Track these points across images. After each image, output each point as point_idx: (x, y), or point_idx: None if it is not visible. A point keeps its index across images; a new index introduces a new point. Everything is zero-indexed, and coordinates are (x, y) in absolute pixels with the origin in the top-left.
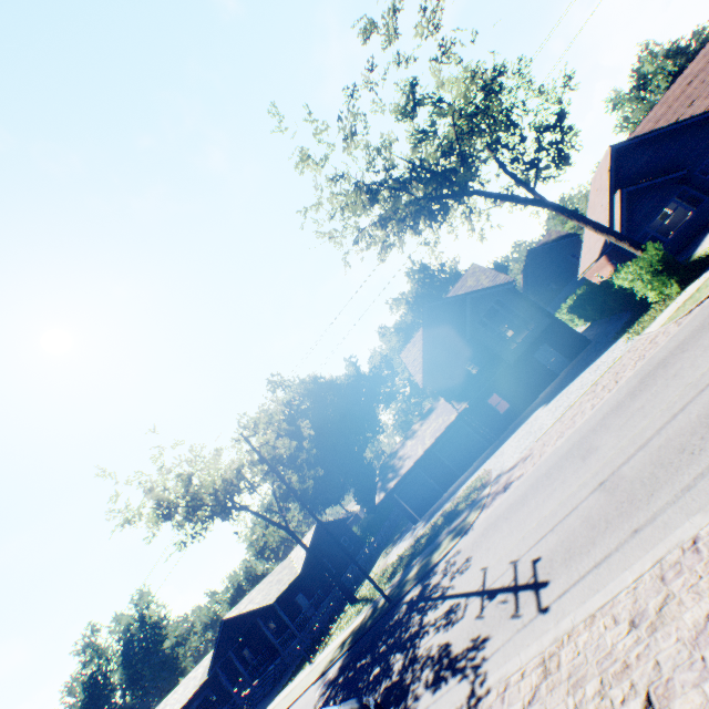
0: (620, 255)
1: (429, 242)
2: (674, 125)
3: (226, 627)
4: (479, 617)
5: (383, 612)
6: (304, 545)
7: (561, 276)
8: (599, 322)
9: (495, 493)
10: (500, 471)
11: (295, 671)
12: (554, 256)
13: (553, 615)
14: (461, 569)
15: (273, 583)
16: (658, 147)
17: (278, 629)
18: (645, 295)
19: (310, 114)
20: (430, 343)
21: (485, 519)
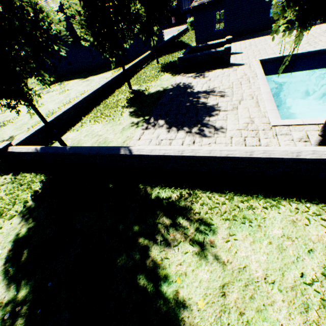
0: None
1: None
2: None
3: None
4: None
5: None
6: None
7: None
8: None
9: None
10: None
11: None
12: None
13: None
14: None
15: None
16: None
17: None
18: None
19: None
20: None
21: None
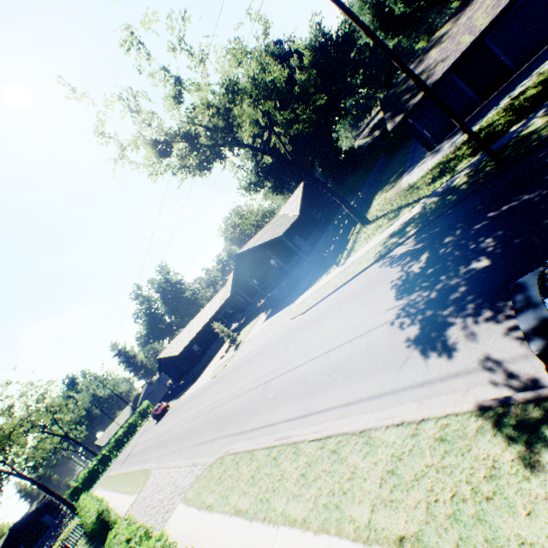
0: None
1: None
2: None
3: (240, 261)
4: None
5: (494, 173)
6: (313, 177)
7: None
8: None
9: None
10: None
11: (312, 280)
12: None
13: None
14: None
15: (273, 228)
16: None
17: (275, 267)
18: None
19: None
20: None
21: None
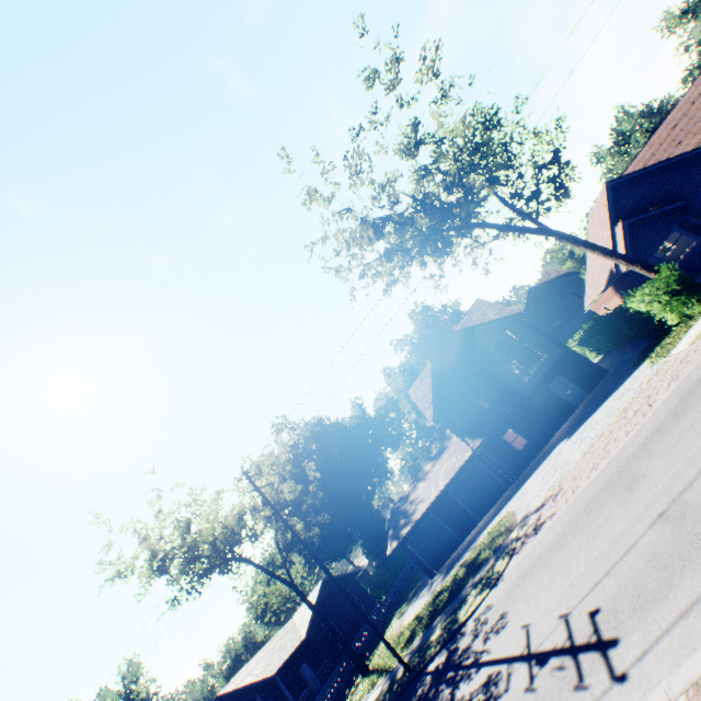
0: (628, 284)
1: (434, 275)
2: (665, 162)
3: None
4: (529, 690)
5: (403, 685)
6: (309, 603)
7: (564, 313)
8: (613, 353)
9: (525, 536)
10: (526, 511)
11: None
12: (555, 294)
13: (635, 685)
14: (496, 628)
15: (274, 650)
16: (653, 182)
17: None
18: (663, 318)
19: (318, 155)
20: (439, 378)
21: (517, 566)
